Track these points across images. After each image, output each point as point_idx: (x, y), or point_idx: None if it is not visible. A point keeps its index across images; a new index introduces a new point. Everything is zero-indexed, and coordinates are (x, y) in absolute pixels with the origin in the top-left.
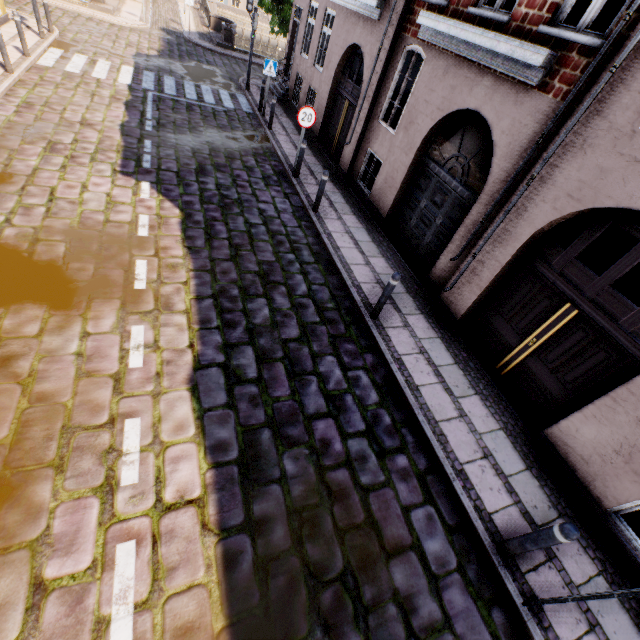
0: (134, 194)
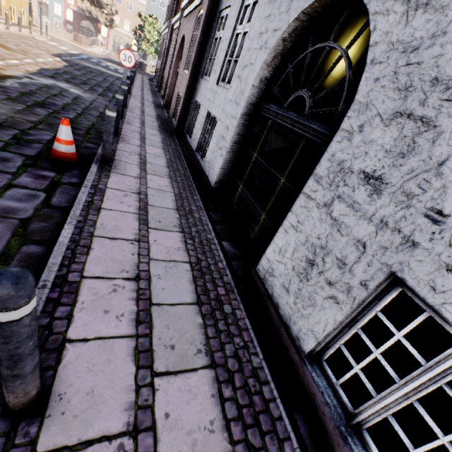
0: (52, 57)
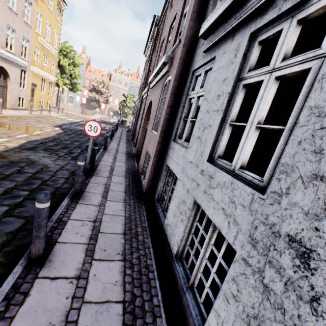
0: (53, 128)
